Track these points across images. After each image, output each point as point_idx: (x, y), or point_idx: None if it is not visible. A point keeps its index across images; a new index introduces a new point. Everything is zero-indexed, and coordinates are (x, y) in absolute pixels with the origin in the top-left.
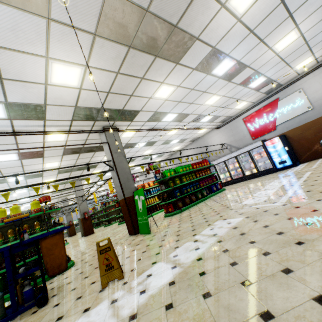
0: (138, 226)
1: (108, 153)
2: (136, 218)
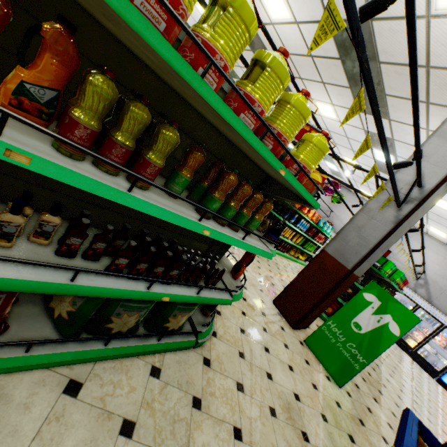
0: (307, 320)
1: (438, 167)
2: (319, 309)
